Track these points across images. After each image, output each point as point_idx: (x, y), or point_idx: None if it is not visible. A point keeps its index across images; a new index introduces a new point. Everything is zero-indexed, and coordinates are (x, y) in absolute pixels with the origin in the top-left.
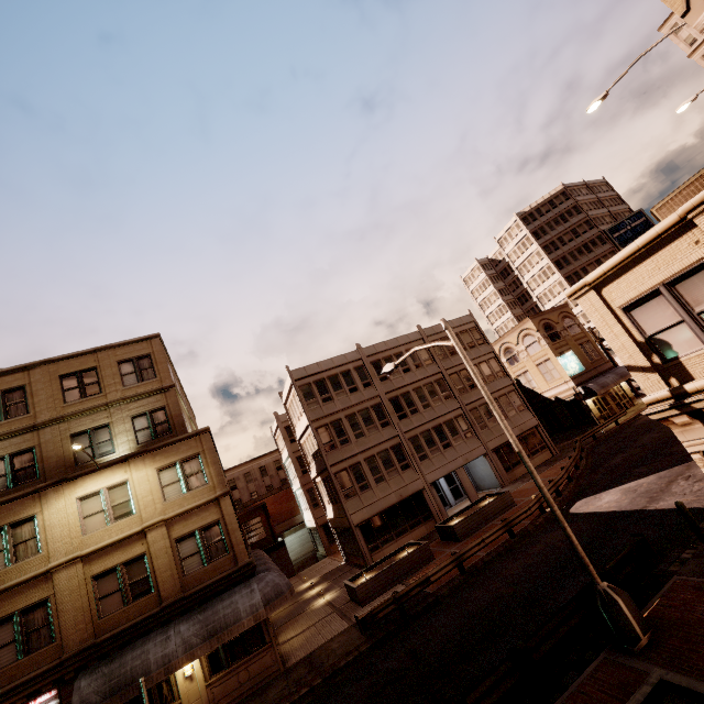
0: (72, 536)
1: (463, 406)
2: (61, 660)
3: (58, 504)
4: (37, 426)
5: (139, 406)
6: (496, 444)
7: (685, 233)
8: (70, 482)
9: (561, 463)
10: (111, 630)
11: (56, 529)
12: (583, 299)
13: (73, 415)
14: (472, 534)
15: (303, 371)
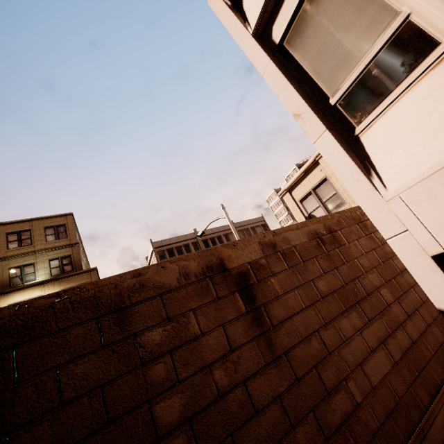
0: None
1: None
2: None
3: None
4: None
5: (54, 254)
6: None
7: (317, 166)
8: (5, 295)
9: None
10: None
11: None
12: (285, 197)
13: (12, 256)
14: None
15: (160, 242)
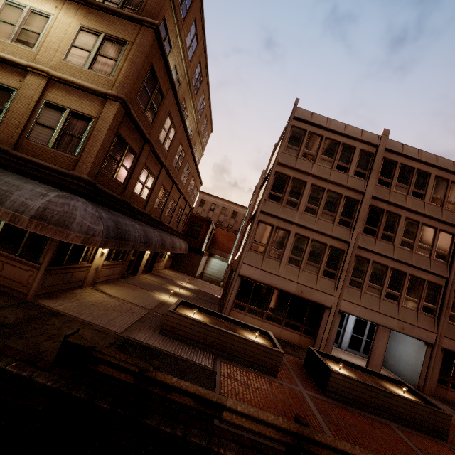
0: None
1: (452, 280)
2: None
3: None
4: None
5: None
6: (454, 349)
7: None
8: None
9: None
10: None
11: None
12: None
13: None
14: (348, 403)
15: (308, 114)
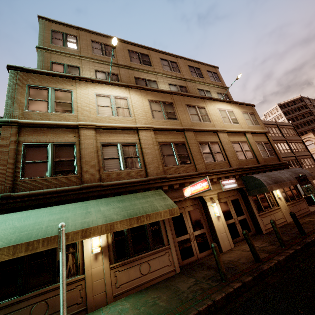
0: (219, 121)
1: (296, 156)
2: (232, 168)
3: (211, 107)
4: (185, 79)
5: (218, 90)
6: None
7: None
8: (213, 101)
9: None
10: (247, 165)
11: (213, 116)
12: None
13: (197, 81)
14: None
15: None
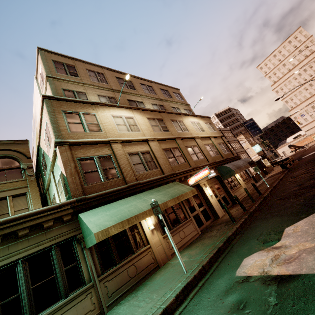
0: (194, 130)
1: (237, 152)
2: (210, 163)
3: (186, 120)
4: (161, 99)
5: (183, 106)
6: None
7: None
8: (185, 116)
9: None
10: (217, 160)
11: (189, 127)
12: None
13: (169, 101)
14: (269, 173)
15: None
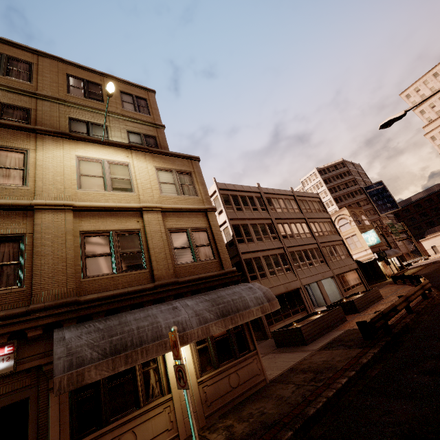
0: (65, 185)
1: (318, 243)
2: (26, 309)
3: (55, 152)
4: (38, 95)
5: (134, 126)
6: (338, 272)
7: None
8: (72, 140)
9: (385, 288)
10: (98, 292)
11: (48, 172)
12: None
13: (75, 103)
14: (364, 309)
15: (224, 185)
